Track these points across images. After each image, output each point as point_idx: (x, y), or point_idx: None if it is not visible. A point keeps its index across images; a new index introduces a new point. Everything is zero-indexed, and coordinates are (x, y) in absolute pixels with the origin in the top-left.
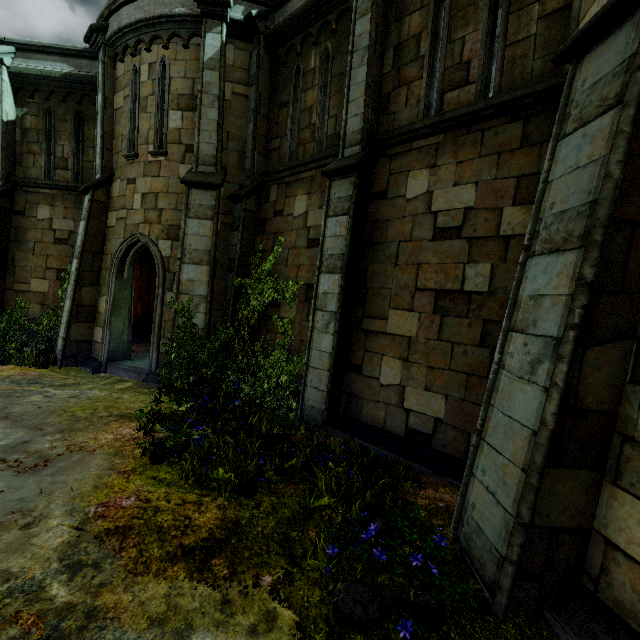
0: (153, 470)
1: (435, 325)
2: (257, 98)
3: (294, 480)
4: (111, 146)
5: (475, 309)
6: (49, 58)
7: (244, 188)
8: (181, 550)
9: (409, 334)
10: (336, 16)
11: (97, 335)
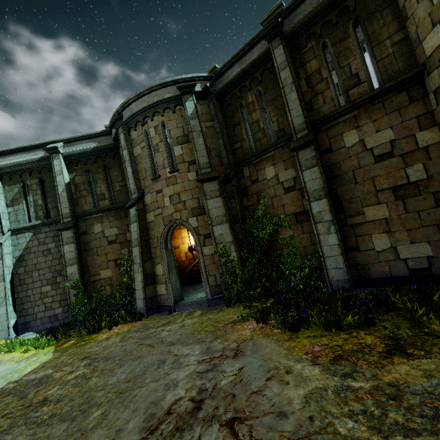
0: (301, 334)
1: (400, 206)
2: (220, 125)
3: (382, 313)
4: (138, 177)
5: (423, 189)
6: (82, 142)
7: (229, 174)
8: (384, 353)
9: (384, 217)
10: (260, 74)
11: (160, 290)
